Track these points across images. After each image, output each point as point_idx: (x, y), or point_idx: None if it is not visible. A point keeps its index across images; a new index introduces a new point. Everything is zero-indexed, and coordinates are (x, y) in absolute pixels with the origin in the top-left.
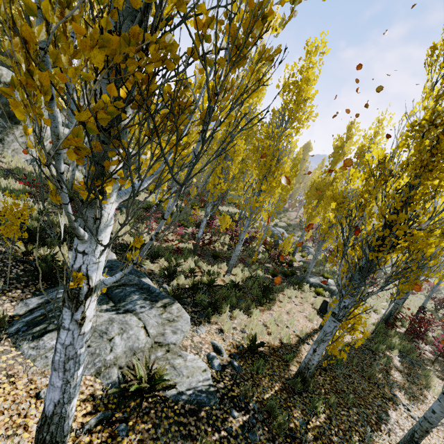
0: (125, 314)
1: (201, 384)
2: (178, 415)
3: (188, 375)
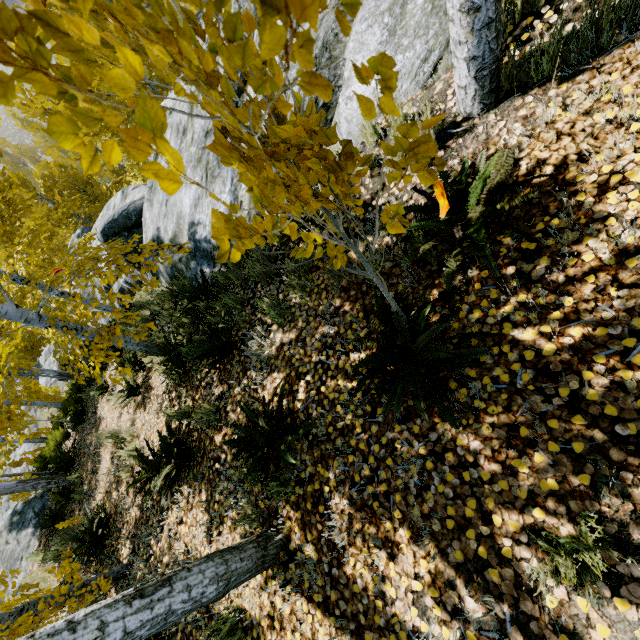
0: None
1: None
2: None
3: None
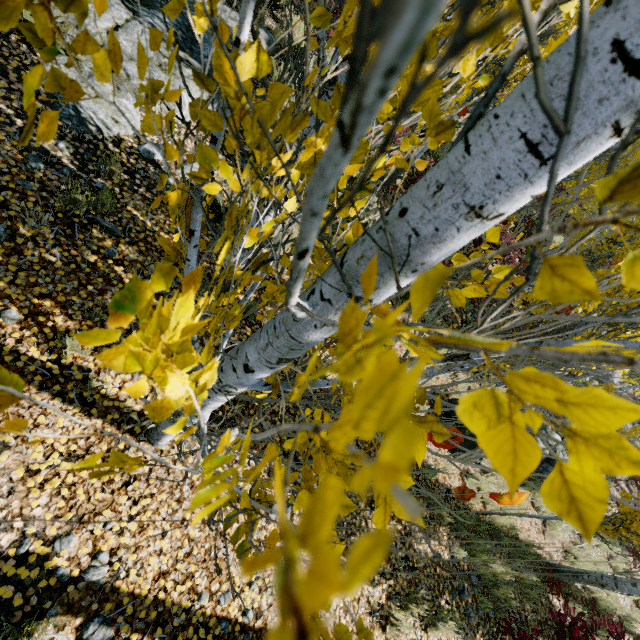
0: (125, 7)
1: (92, 115)
2: (17, 72)
3: (92, 95)
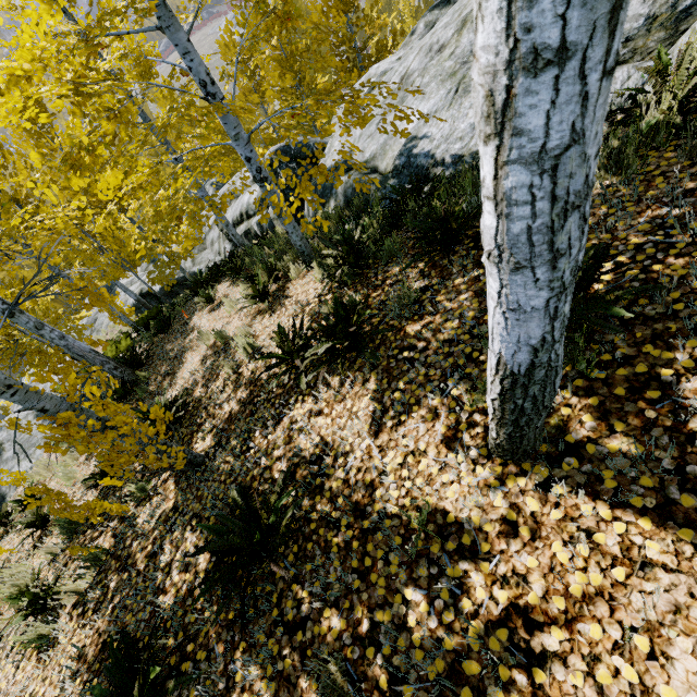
0: None
1: None
2: None
3: None
